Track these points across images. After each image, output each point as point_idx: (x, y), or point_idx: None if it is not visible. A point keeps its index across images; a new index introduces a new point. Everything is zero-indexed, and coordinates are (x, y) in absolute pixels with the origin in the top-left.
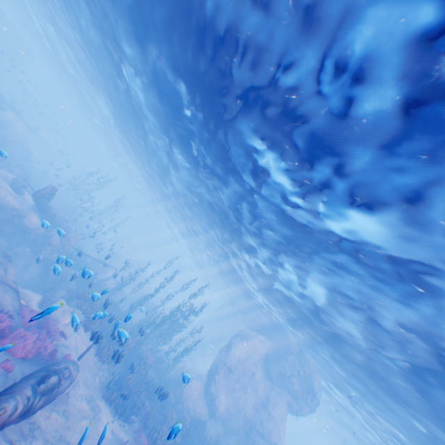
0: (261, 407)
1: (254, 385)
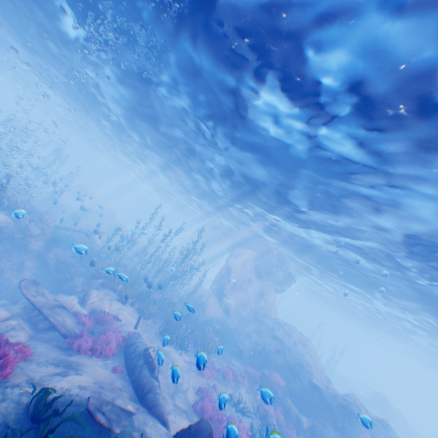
0: (259, 298)
1: (251, 286)
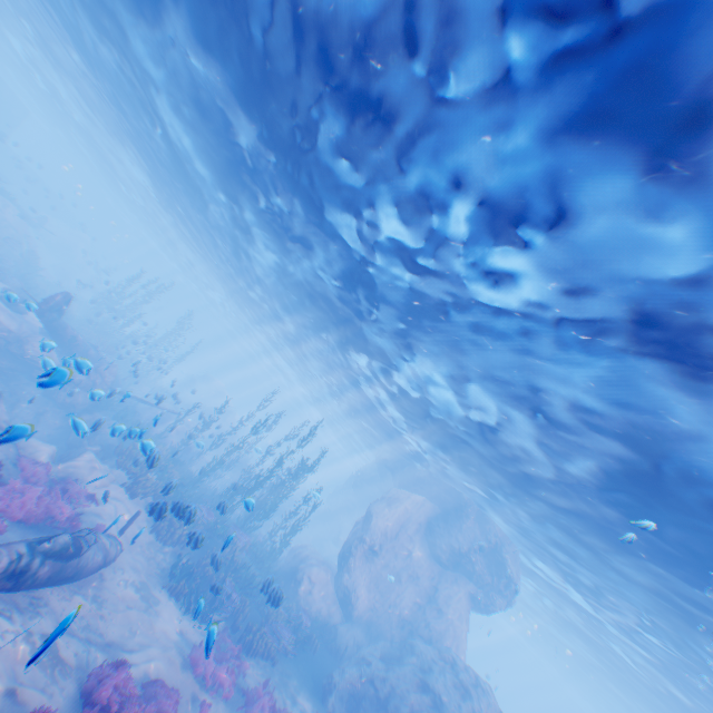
0: (426, 602)
1: (411, 570)
